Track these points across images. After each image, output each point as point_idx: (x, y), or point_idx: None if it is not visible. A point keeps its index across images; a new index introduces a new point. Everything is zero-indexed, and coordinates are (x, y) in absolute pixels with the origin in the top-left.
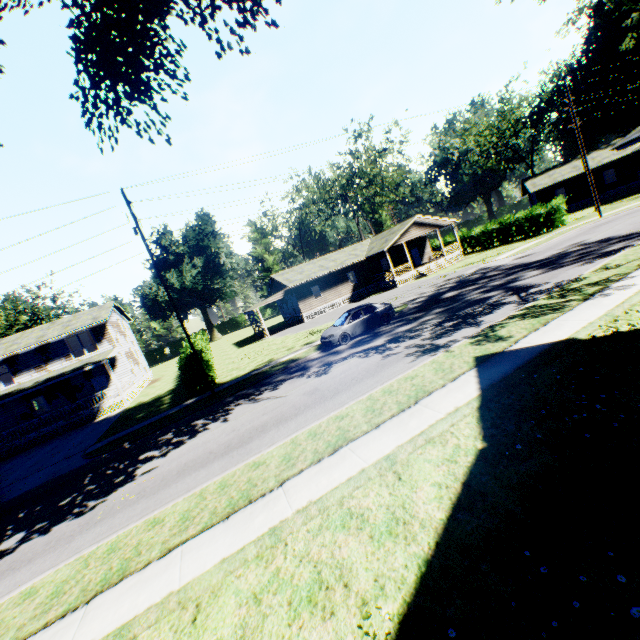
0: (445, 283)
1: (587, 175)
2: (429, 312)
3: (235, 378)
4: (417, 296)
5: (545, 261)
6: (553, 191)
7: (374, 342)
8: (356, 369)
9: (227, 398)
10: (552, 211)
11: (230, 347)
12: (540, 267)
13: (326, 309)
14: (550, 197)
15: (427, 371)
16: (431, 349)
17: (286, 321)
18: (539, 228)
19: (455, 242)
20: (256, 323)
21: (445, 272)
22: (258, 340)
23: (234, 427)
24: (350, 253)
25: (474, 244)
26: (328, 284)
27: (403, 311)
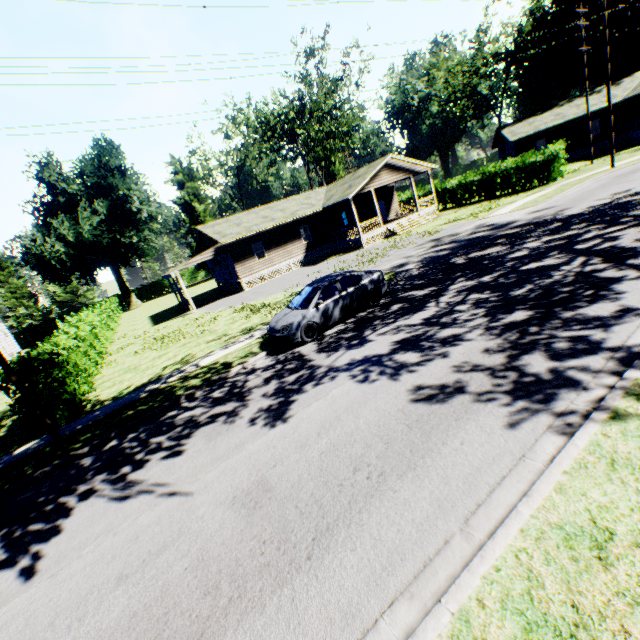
0: (438, 243)
1: (571, 125)
2: (447, 287)
3: (120, 396)
4: (403, 260)
5: (597, 214)
6: (533, 142)
7: (368, 343)
8: (354, 425)
9: (83, 456)
10: (551, 159)
11: (144, 322)
12: (601, 221)
13: (272, 274)
14: (529, 149)
15: (634, 514)
16: (534, 388)
17: (221, 288)
18: (531, 181)
19: (426, 196)
20: (178, 291)
21: (424, 230)
22: (181, 314)
23: (26, 632)
24: (303, 202)
25: (447, 199)
26: (275, 241)
27: (394, 283)
